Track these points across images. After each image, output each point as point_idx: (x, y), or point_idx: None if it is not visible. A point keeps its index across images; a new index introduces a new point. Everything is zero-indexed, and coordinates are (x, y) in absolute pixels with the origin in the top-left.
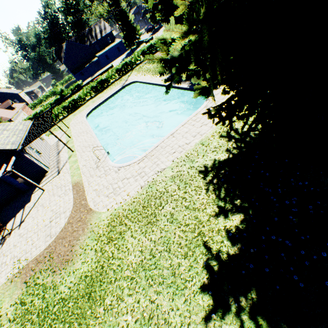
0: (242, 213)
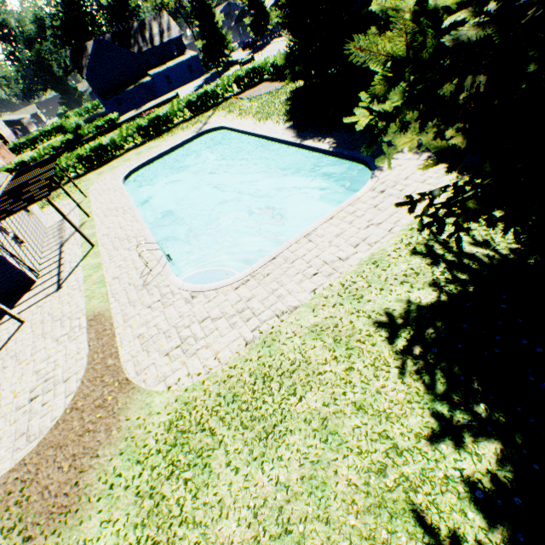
0: (498, 439)
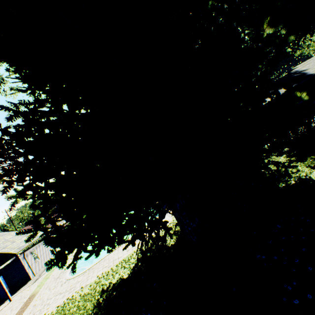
0: None
